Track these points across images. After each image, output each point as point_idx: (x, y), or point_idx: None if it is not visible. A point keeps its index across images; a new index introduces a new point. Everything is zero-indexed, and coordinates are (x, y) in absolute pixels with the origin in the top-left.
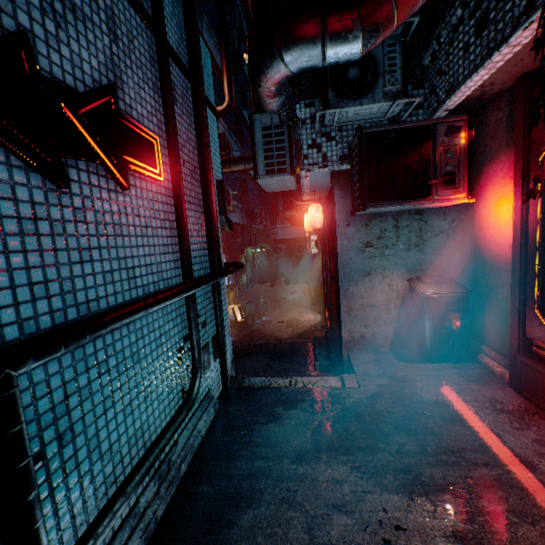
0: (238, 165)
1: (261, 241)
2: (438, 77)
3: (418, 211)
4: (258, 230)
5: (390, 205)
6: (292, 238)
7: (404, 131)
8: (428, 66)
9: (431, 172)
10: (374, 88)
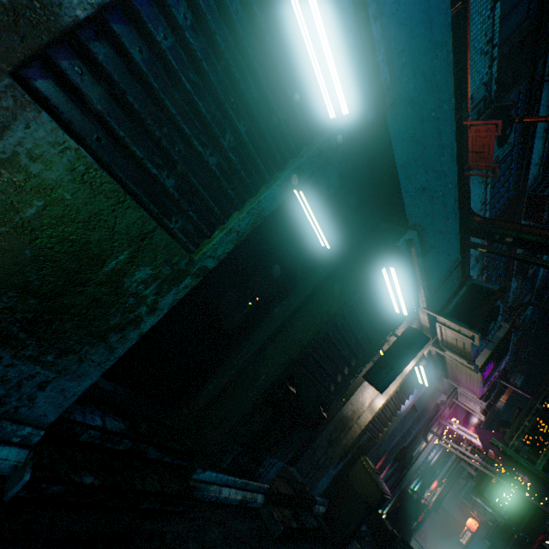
0: None
1: None
2: None
3: None
4: None
5: None
6: (453, 516)
7: None
8: None
9: None
10: None
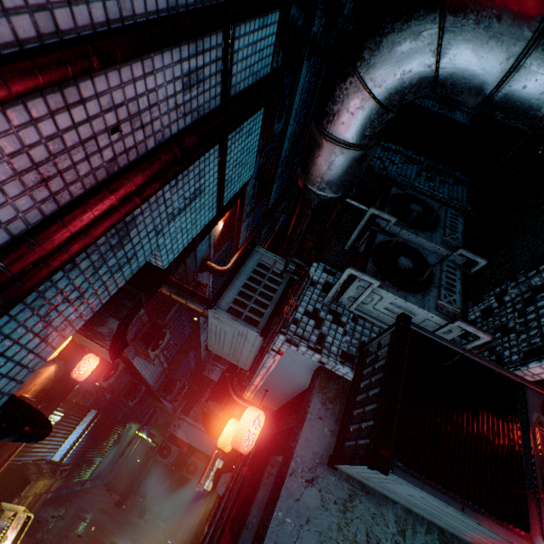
0: (198, 302)
1: (156, 424)
2: (501, 333)
3: (445, 537)
4: (164, 409)
5: (440, 494)
6: (192, 446)
7: (474, 364)
8: (475, 321)
9: (522, 468)
10: (425, 292)
